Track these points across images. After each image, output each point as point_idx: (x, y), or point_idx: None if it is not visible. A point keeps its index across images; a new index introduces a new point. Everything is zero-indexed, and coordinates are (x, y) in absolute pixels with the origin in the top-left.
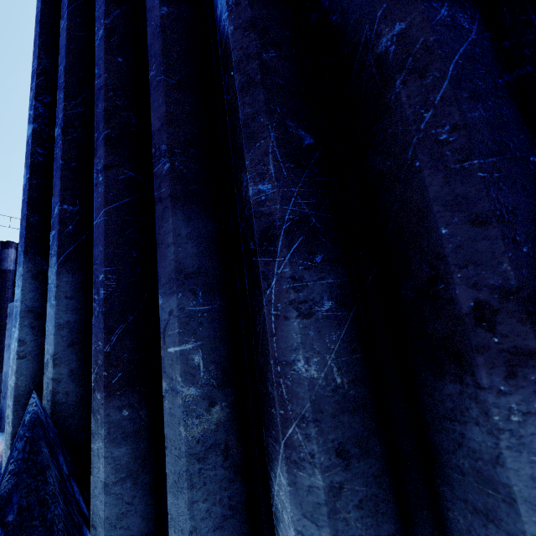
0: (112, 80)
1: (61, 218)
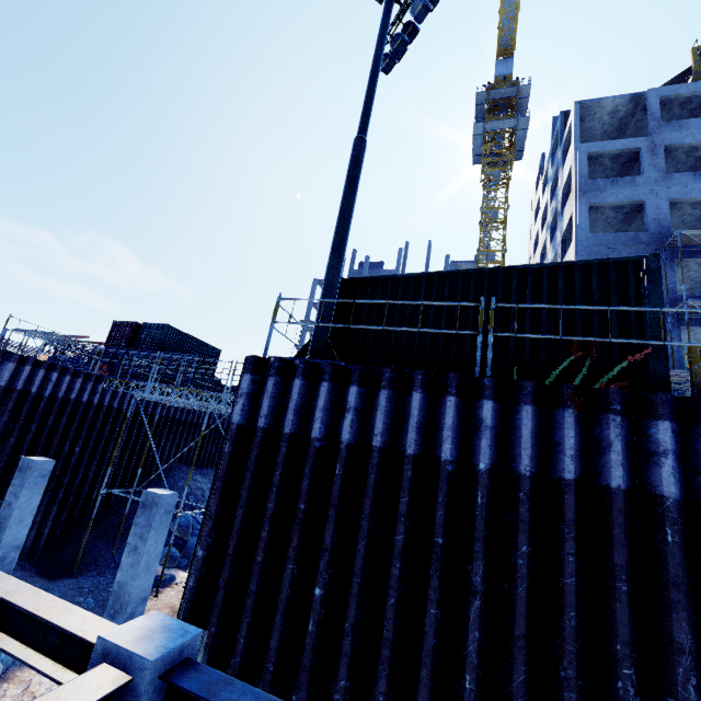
0: (258, 589)
1: (214, 635)
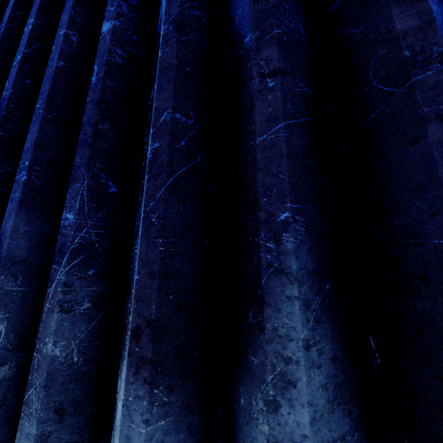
0: (16, 96)
1: None
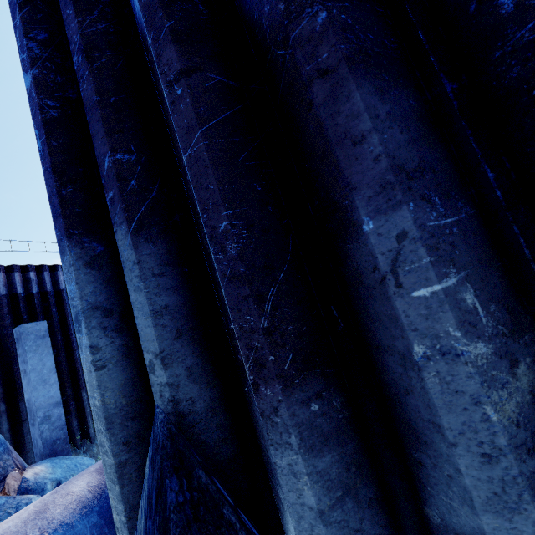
0: None
1: (117, 172)
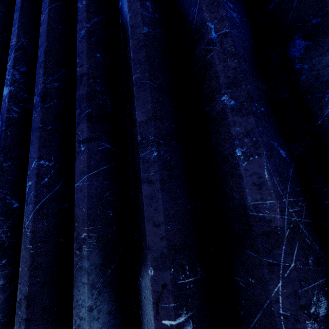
0: None
1: None
